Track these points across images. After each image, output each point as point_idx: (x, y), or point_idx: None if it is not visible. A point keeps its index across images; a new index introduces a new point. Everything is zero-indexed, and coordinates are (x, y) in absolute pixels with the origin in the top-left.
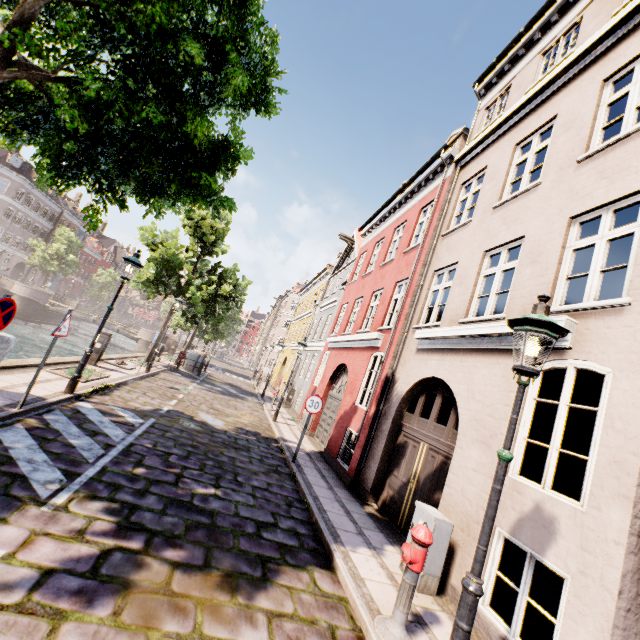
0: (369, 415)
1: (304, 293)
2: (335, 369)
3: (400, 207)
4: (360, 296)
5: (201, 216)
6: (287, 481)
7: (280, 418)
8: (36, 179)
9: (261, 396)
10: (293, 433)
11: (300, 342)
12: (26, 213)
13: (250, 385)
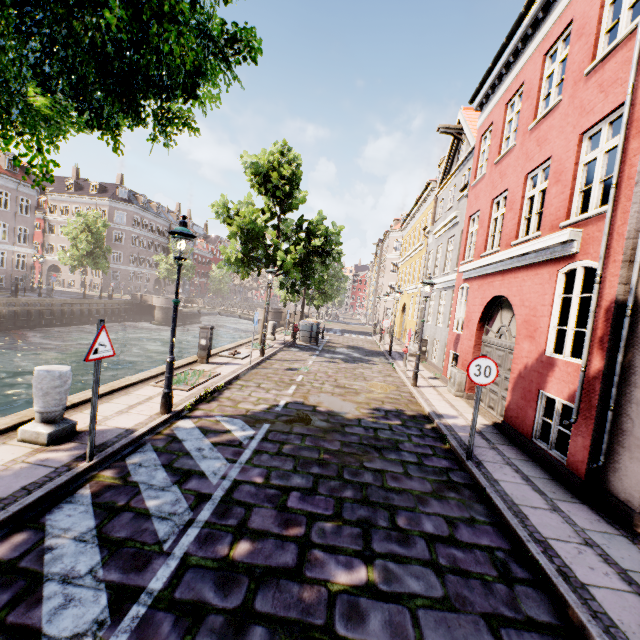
0: (590, 373)
1: (406, 226)
2: (484, 306)
3: (545, 15)
4: (500, 192)
5: (266, 167)
6: (475, 505)
7: (420, 380)
8: (142, 203)
9: (388, 354)
10: (444, 400)
11: (424, 282)
12: (145, 236)
13: (372, 342)
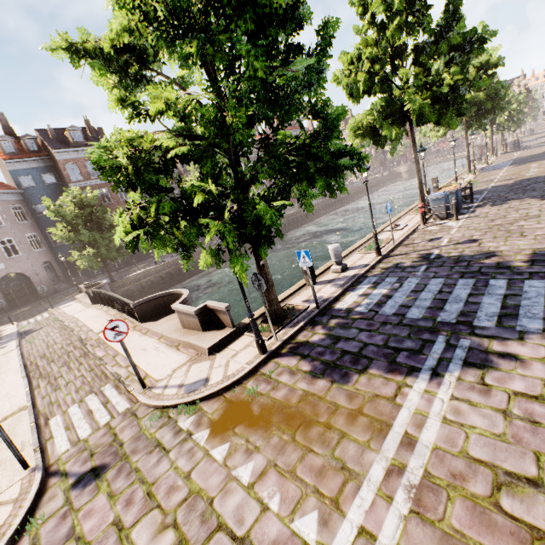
0: None
1: None
2: None
3: None
4: None
5: None
6: None
7: None
8: None
9: None
10: None
11: None
12: None
13: None
